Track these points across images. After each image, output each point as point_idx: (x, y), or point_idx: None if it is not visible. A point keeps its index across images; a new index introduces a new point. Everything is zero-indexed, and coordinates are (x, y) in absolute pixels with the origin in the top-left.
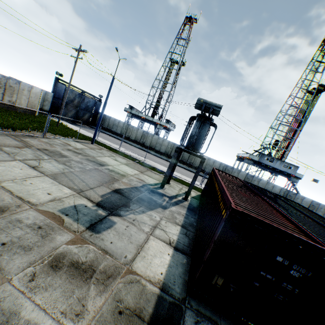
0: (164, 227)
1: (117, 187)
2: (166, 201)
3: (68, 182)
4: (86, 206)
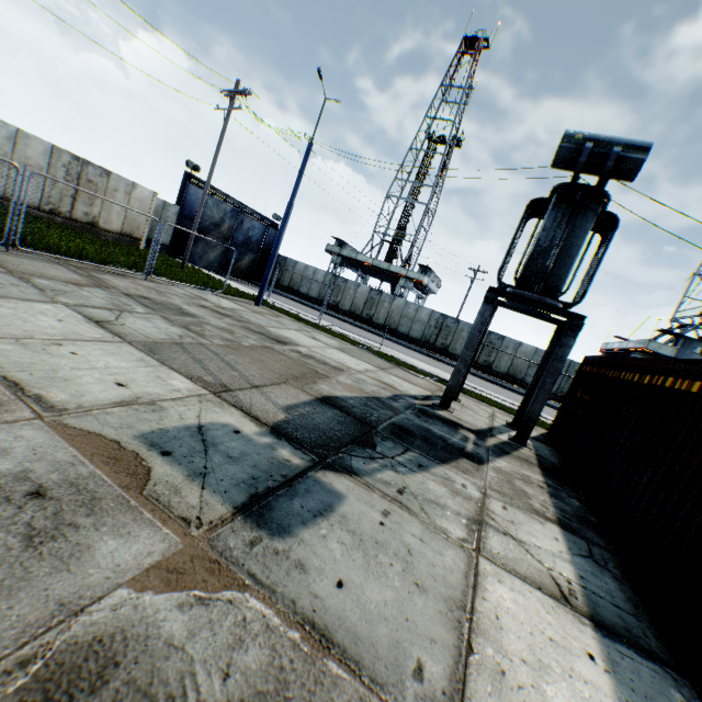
0: (510, 526)
1: (327, 391)
2: (473, 442)
3: (189, 364)
4: (236, 433)
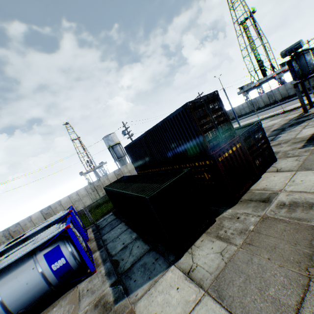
0: (311, 124)
1: (272, 130)
2: (311, 116)
3: None
4: None
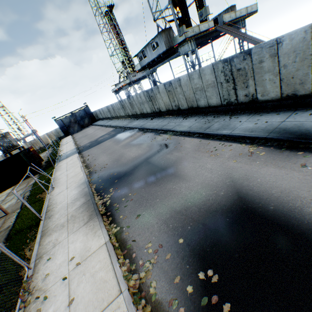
0: None
1: None
2: None
3: None
4: None
